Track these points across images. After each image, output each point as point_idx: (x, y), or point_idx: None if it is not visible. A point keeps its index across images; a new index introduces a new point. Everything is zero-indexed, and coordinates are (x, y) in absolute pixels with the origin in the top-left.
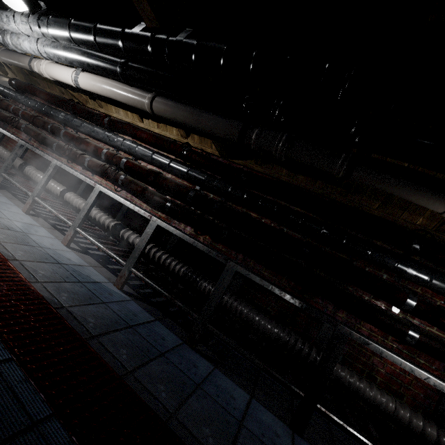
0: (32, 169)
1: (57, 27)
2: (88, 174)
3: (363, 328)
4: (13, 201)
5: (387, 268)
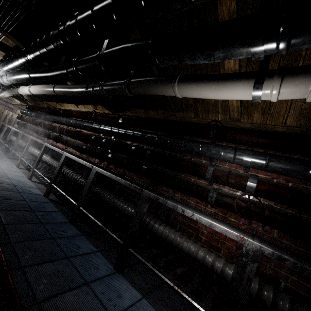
0: (29, 146)
1: (4, 65)
2: (55, 143)
3: (191, 202)
4: (15, 163)
5: (197, 153)
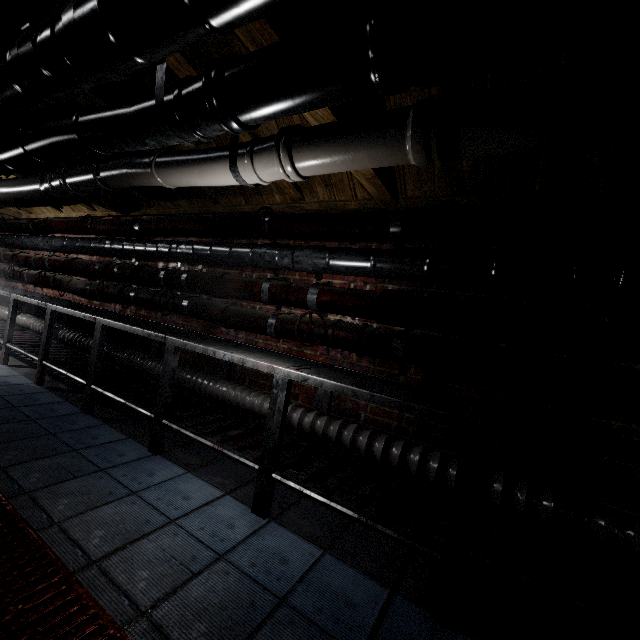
0: None
1: None
2: (39, 289)
3: (260, 341)
4: None
5: (251, 265)
